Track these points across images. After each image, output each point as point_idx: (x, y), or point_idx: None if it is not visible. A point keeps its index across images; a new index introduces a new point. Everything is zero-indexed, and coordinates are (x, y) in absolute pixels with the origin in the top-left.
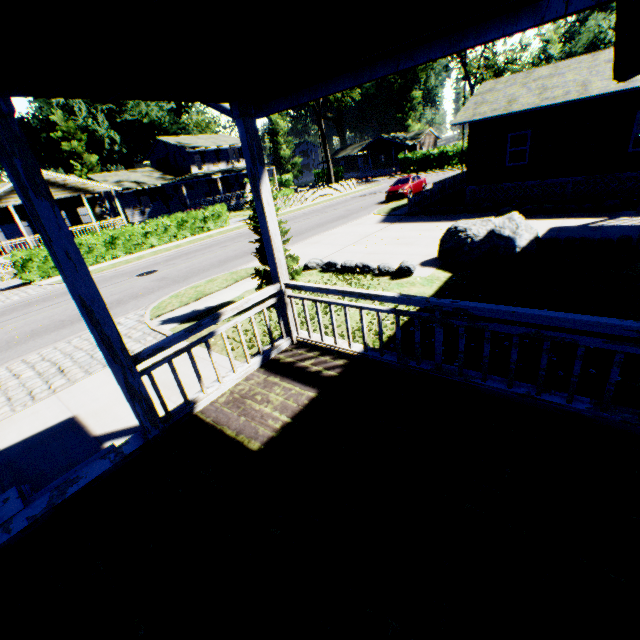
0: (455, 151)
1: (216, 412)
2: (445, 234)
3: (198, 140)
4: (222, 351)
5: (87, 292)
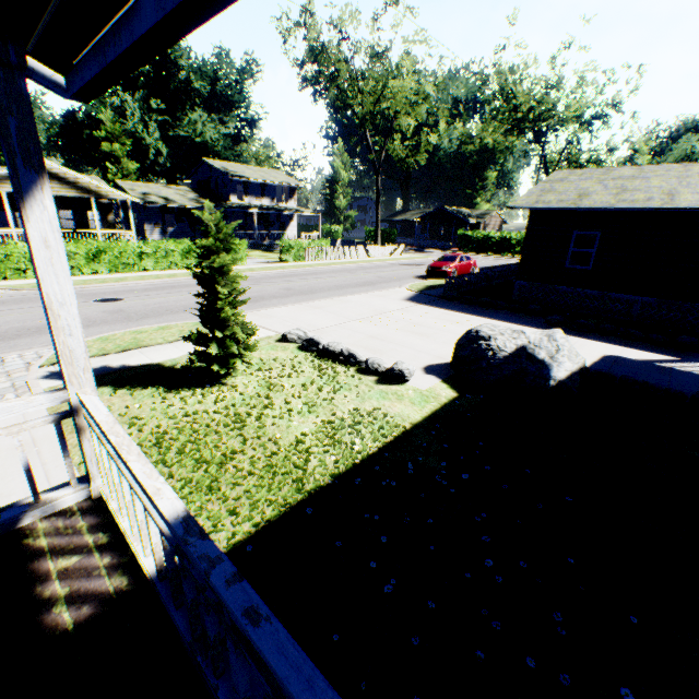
0: (519, 239)
1: None
2: (463, 337)
3: (246, 170)
4: (75, 446)
5: None
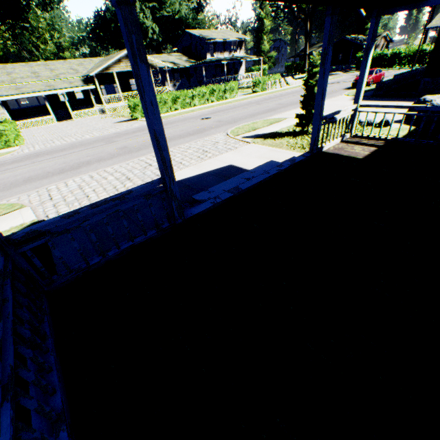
0: (406, 53)
1: (332, 151)
2: (415, 103)
3: (212, 33)
4: (287, 150)
5: (325, 86)
